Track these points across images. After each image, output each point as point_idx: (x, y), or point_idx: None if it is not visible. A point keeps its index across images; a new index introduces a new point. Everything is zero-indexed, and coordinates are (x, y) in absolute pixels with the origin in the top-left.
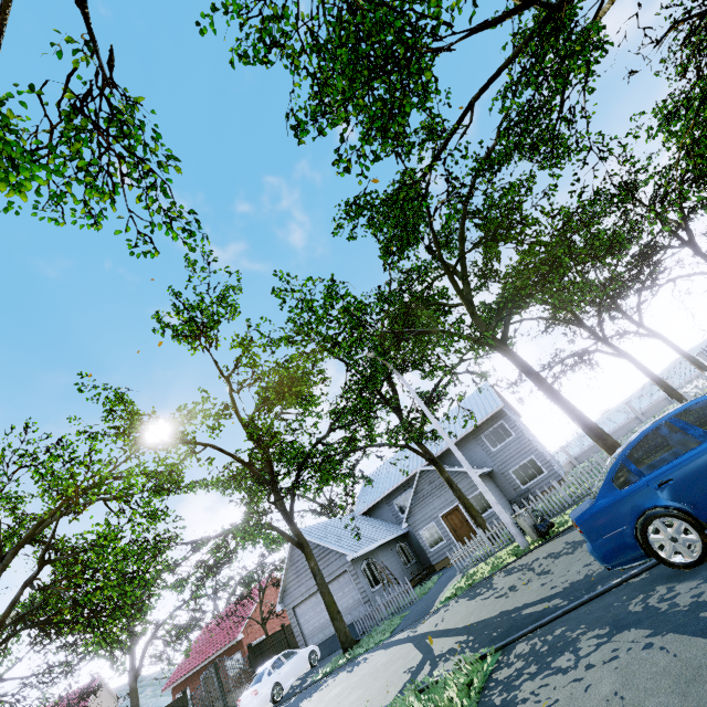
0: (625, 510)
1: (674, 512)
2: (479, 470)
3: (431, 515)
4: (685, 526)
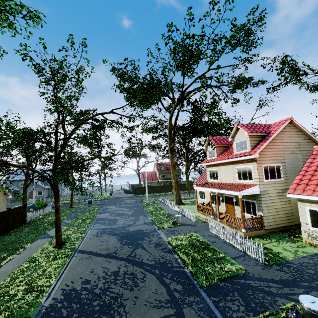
0: (30, 207)
1: (33, 208)
2: (45, 187)
3: (27, 190)
4: (33, 209)
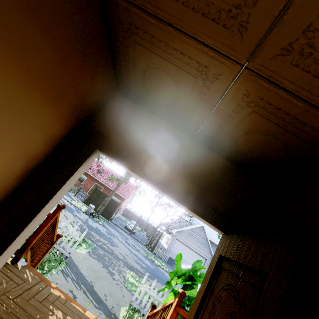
0: None
1: None
2: None
3: None
4: None
